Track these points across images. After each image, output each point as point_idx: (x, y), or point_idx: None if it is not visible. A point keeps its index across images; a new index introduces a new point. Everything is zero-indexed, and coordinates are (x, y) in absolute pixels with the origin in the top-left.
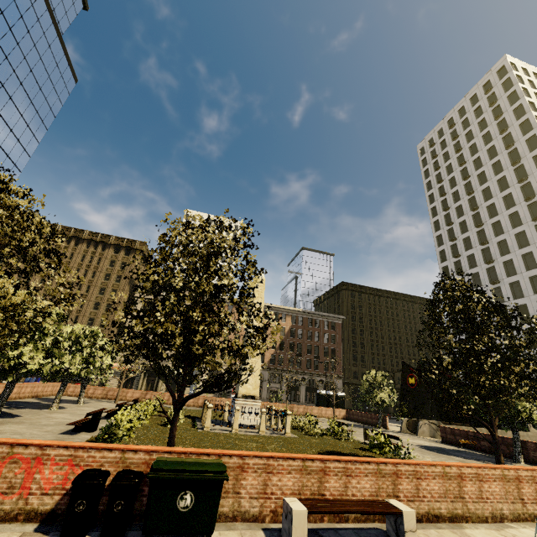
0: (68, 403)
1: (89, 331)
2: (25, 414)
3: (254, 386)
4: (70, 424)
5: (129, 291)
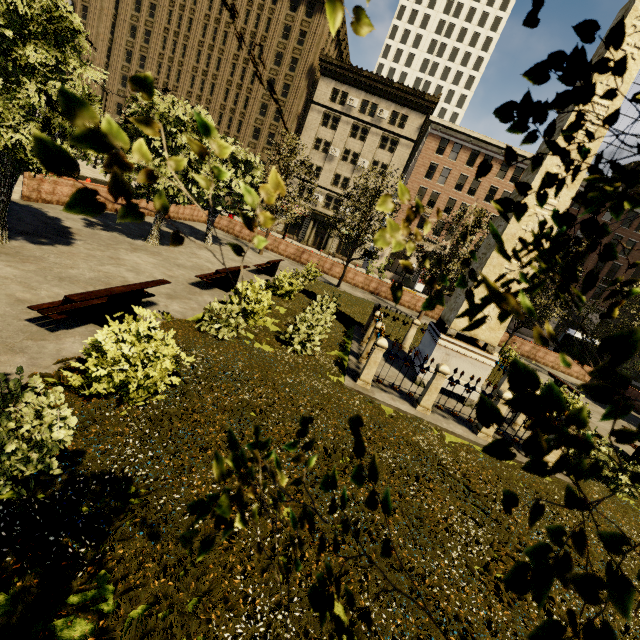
0: (195, 237)
1: (192, 116)
2: (90, 241)
3: (493, 323)
4: (37, 307)
5: (306, 91)
